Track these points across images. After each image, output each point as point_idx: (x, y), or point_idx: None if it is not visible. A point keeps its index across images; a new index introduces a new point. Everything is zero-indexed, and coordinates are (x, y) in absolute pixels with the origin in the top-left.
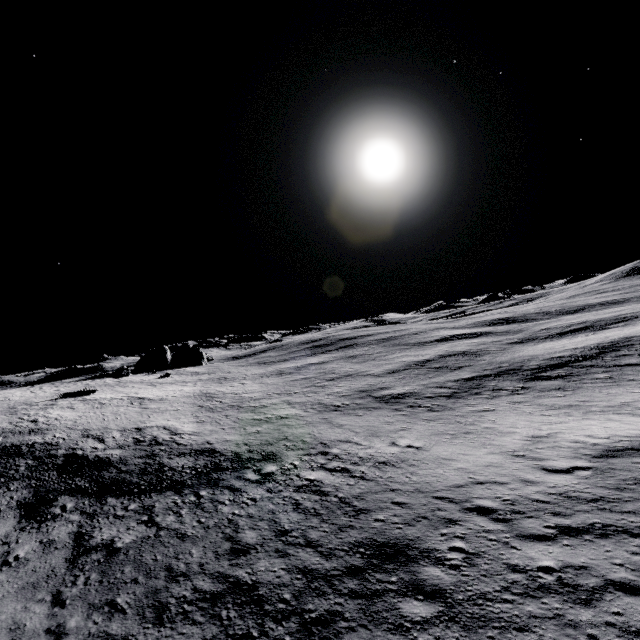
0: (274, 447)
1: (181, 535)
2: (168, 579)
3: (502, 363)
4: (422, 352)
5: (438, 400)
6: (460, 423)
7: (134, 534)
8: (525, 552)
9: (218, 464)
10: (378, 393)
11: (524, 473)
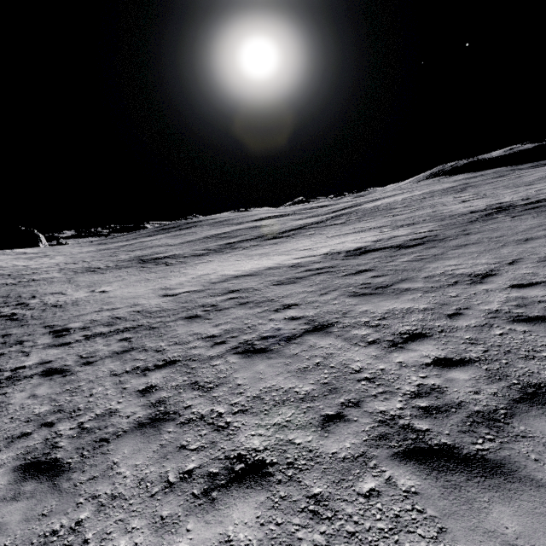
0: None
1: None
2: None
3: (267, 231)
4: (230, 228)
5: (186, 258)
6: (171, 272)
7: None
8: (29, 357)
9: None
10: (149, 257)
11: (145, 300)
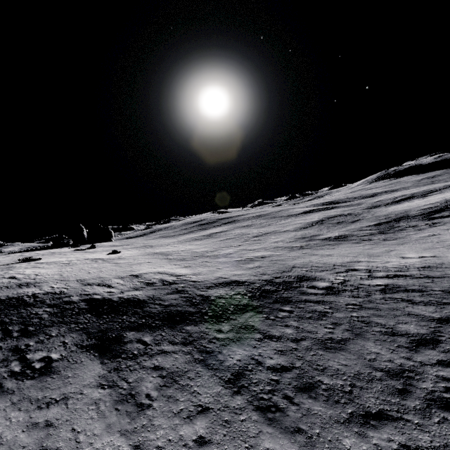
0: (295, 272)
1: (331, 341)
2: (395, 378)
3: (387, 215)
4: (306, 218)
5: (378, 235)
6: (431, 242)
7: (271, 349)
8: None
9: (261, 289)
10: (318, 237)
11: None
